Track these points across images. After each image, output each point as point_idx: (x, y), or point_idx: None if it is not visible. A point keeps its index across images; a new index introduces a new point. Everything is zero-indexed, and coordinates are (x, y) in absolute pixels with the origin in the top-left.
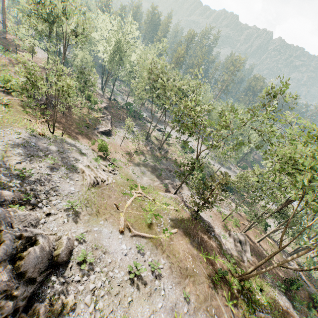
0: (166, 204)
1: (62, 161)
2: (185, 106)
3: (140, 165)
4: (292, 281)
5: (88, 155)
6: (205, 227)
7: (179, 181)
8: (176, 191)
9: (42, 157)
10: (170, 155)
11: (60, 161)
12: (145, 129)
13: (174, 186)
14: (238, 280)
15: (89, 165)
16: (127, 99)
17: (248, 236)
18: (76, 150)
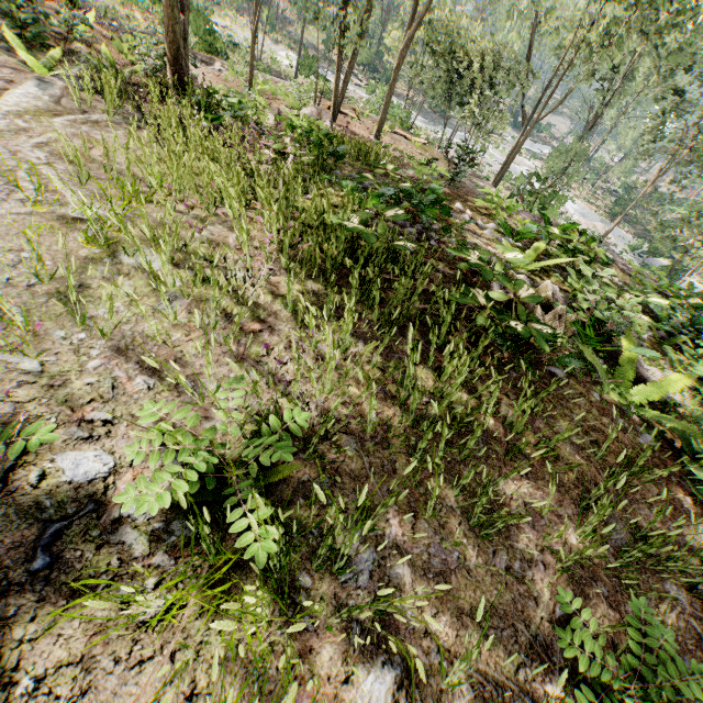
0: None
1: None
2: None
3: None
4: (470, 194)
5: None
6: None
7: None
8: None
9: None
10: None
11: None
12: None
13: None
14: (173, 77)
15: None
16: None
17: (347, 128)
18: None
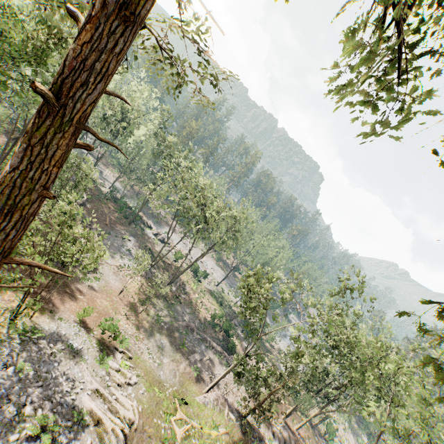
0: (215, 427)
1: (54, 408)
2: (257, 281)
3: (154, 331)
4: None
5: (84, 352)
6: (257, 443)
7: (206, 350)
8: (216, 383)
9: (15, 423)
10: (183, 291)
11: (51, 410)
12: (145, 242)
13: (203, 364)
14: None
15: (97, 387)
16: (114, 182)
17: (287, 422)
18: (65, 349)
